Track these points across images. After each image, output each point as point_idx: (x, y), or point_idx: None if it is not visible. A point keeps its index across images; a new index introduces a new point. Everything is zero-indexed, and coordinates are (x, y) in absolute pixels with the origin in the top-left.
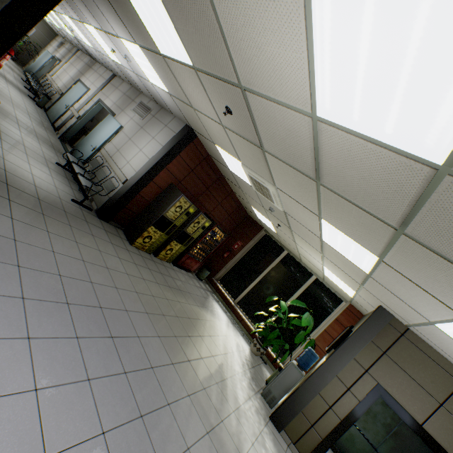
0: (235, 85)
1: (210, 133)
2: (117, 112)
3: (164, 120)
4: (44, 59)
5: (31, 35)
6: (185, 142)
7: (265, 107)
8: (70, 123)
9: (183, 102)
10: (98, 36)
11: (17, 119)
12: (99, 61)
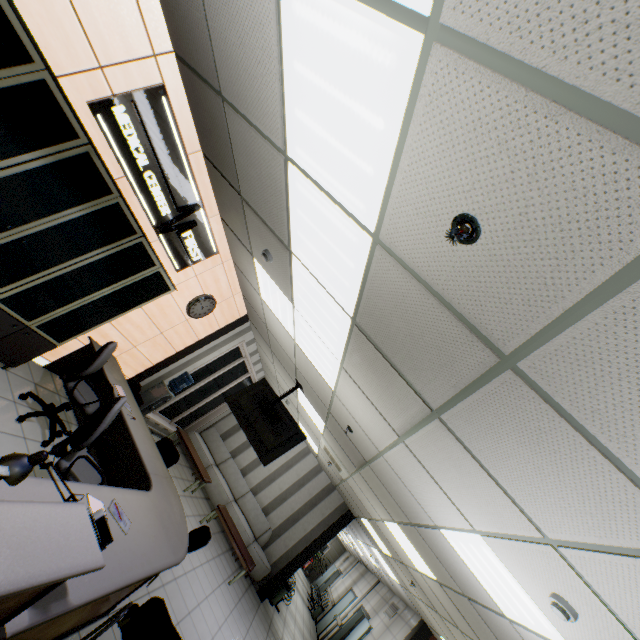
0: (403, 563)
1: (428, 617)
2: (372, 615)
3: (406, 617)
4: (329, 572)
5: (326, 552)
6: (420, 638)
7: (413, 573)
8: (332, 631)
9: (406, 589)
10: (363, 546)
11: (295, 617)
12: (369, 568)
